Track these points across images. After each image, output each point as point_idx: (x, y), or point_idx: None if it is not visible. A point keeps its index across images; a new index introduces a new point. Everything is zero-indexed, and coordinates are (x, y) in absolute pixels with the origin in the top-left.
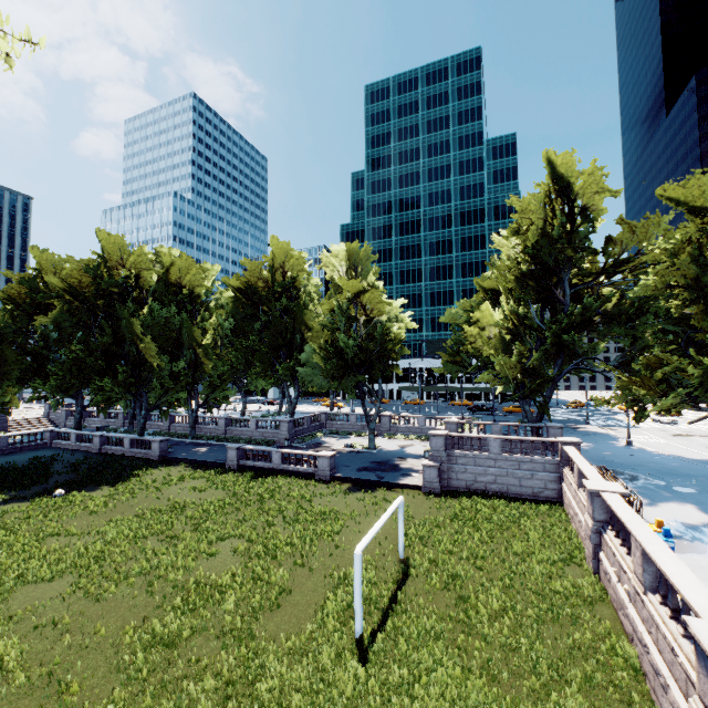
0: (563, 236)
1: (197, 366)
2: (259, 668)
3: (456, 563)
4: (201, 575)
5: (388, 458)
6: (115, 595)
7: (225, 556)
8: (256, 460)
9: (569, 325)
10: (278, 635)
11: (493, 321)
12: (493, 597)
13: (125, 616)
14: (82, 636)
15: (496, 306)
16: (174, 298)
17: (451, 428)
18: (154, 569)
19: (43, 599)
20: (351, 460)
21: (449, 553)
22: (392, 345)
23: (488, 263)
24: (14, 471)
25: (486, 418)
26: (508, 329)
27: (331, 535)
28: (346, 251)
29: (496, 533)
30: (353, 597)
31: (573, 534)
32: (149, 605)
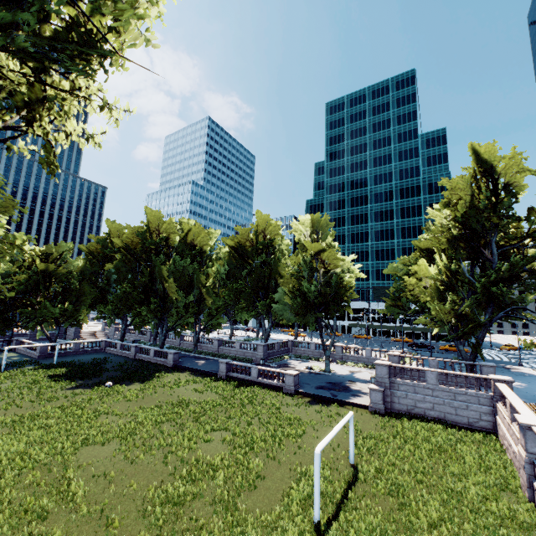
0: (489, 207)
1: (201, 301)
2: (240, 533)
3: (398, 474)
4: (200, 455)
5: (341, 380)
6: (143, 461)
7: (216, 443)
8: (239, 373)
9: (497, 279)
10: (254, 510)
11: (429, 274)
12: (432, 508)
13: (149, 478)
14: (121, 487)
15: (431, 262)
16: (189, 252)
17: (394, 360)
18: (168, 446)
19: (98, 457)
20: (310, 379)
21: (392, 465)
22: (344, 291)
23: (423, 228)
24: (82, 367)
25: (424, 354)
26: (442, 280)
27: (295, 438)
28: (310, 220)
29: (434, 453)
30: (312, 490)
31: (508, 464)
32: (165, 472)
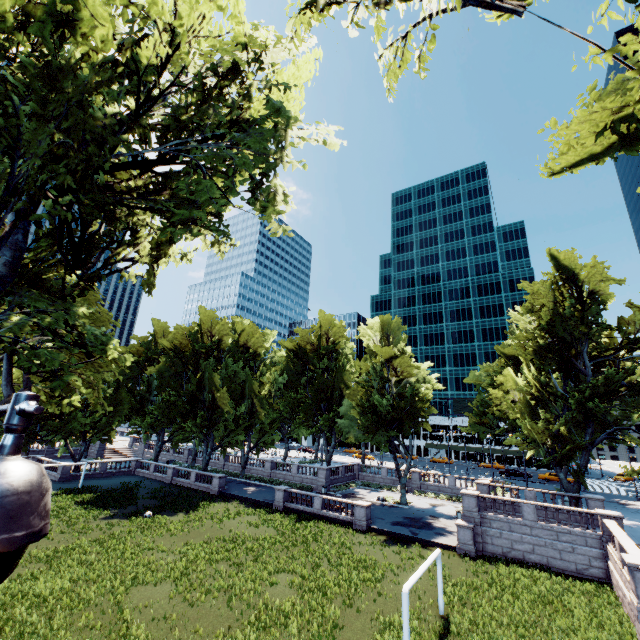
0: (575, 314)
1: (253, 413)
2: None
3: (496, 628)
4: (268, 599)
5: (420, 515)
6: (204, 604)
7: (283, 587)
8: (299, 503)
9: (593, 395)
10: None
11: (517, 386)
12: None
13: (214, 623)
14: (186, 632)
15: (518, 372)
16: (242, 356)
17: (483, 490)
18: (230, 587)
19: (153, 598)
20: (384, 513)
21: (489, 617)
22: (421, 404)
23: (507, 332)
24: (112, 492)
25: (519, 484)
26: (532, 394)
27: (373, 582)
28: (380, 323)
29: (537, 605)
30: None
31: (625, 619)
32: (230, 617)
